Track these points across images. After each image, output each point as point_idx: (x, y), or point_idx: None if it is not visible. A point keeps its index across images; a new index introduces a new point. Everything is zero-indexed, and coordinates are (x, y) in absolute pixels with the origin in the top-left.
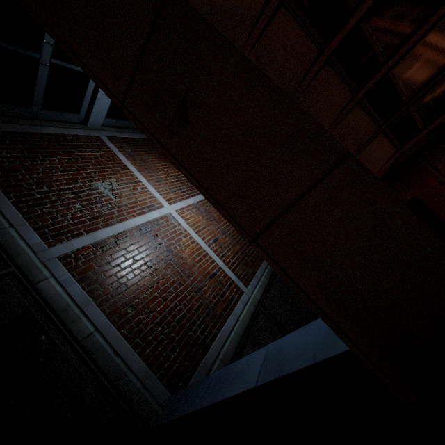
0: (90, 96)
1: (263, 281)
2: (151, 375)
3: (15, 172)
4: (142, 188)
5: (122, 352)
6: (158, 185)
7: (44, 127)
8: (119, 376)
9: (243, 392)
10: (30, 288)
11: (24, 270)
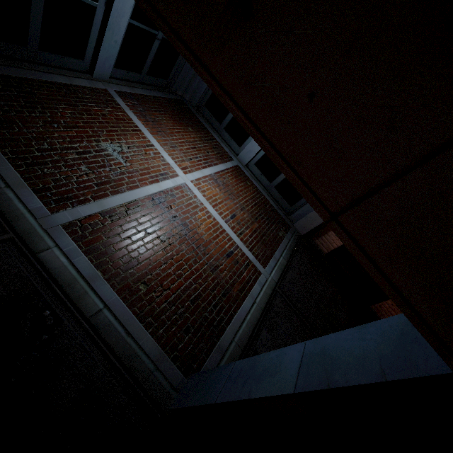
0: (95, 37)
1: (281, 262)
2: (165, 356)
3: (10, 123)
4: (155, 153)
5: (133, 331)
6: (173, 151)
7: (43, 73)
8: (130, 356)
9: (277, 396)
10: (32, 258)
11: (24, 238)
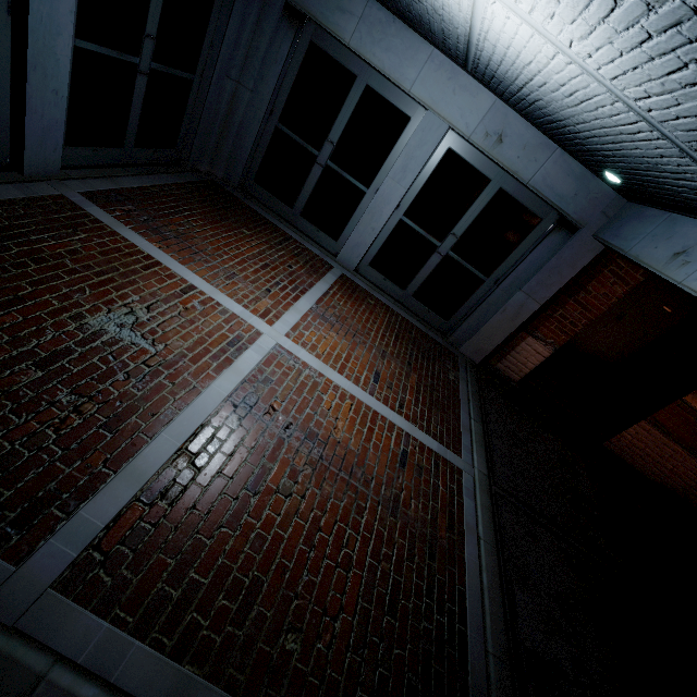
0: (5, 89)
1: (475, 431)
2: None
3: None
4: (202, 301)
5: None
6: (233, 285)
7: None
8: None
9: None
10: None
11: None
